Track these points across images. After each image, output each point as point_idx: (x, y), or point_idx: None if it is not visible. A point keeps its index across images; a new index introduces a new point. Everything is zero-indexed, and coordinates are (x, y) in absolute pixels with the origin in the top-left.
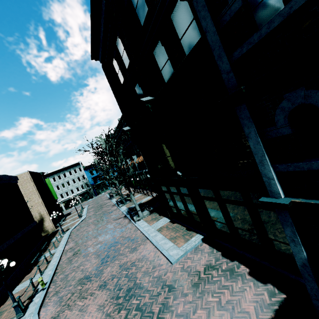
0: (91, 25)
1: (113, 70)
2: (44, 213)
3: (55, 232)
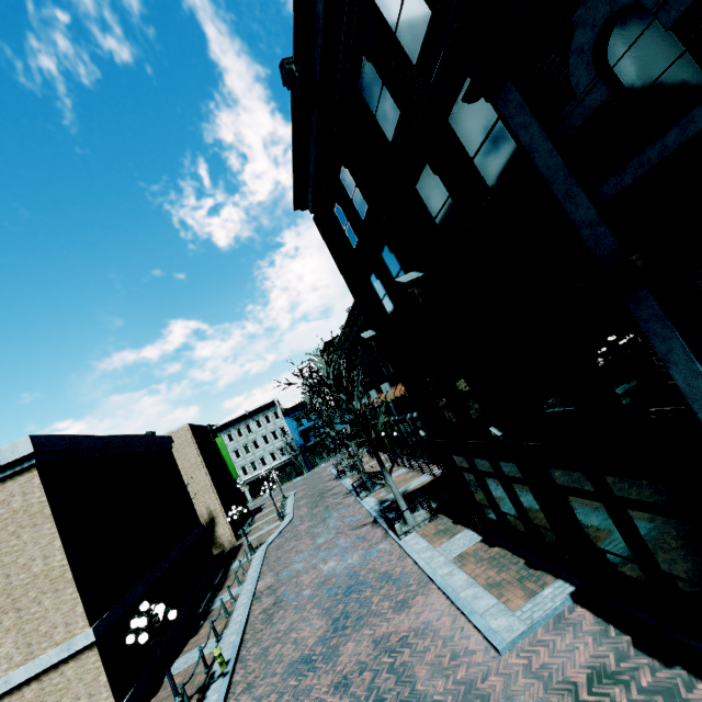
0: (293, 153)
1: (335, 224)
2: (216, 508)
3: (236, 547)
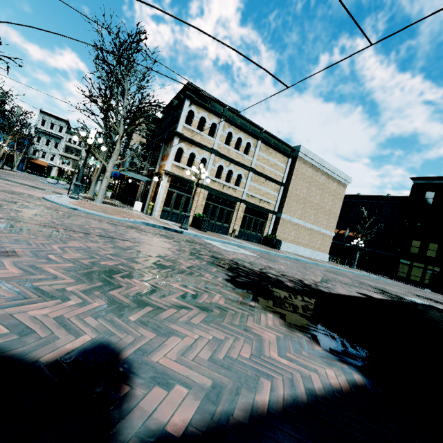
0: (439, 176)
1: (423, 194)
2: None
3: None
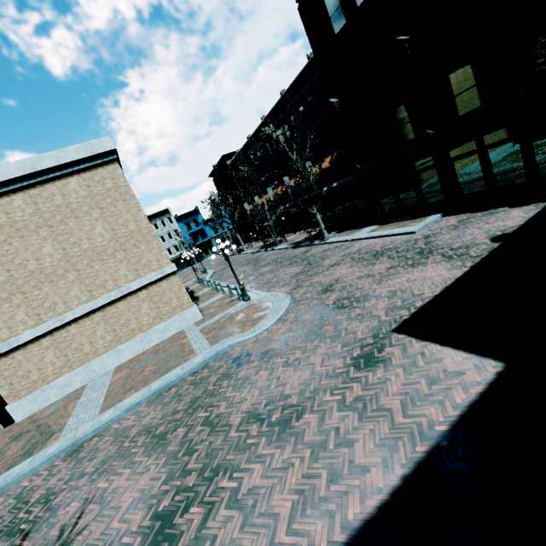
0: None
1: (323, 12)
2: None
3: None
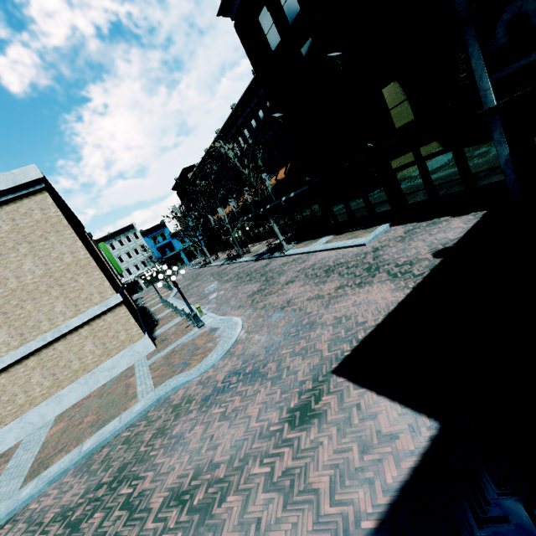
0: None
1: (259, 29)
2: None
3: None
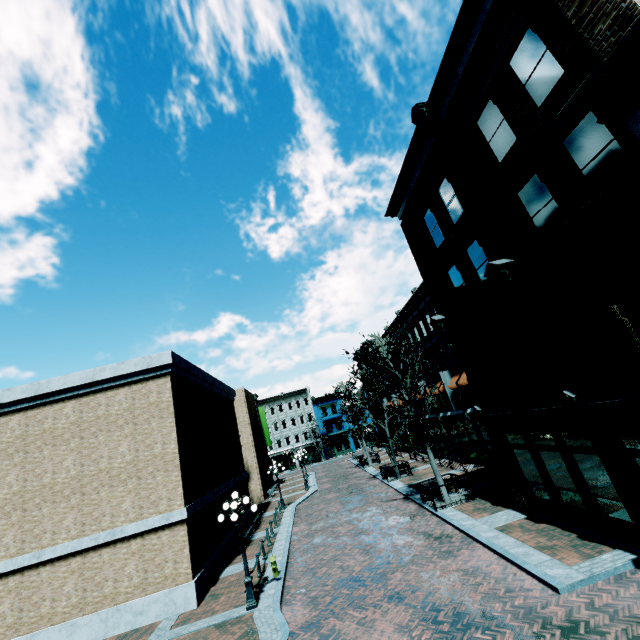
0: (401, 171)
1: (423, 228)
2: (253, 465)
3: (265, 503)
